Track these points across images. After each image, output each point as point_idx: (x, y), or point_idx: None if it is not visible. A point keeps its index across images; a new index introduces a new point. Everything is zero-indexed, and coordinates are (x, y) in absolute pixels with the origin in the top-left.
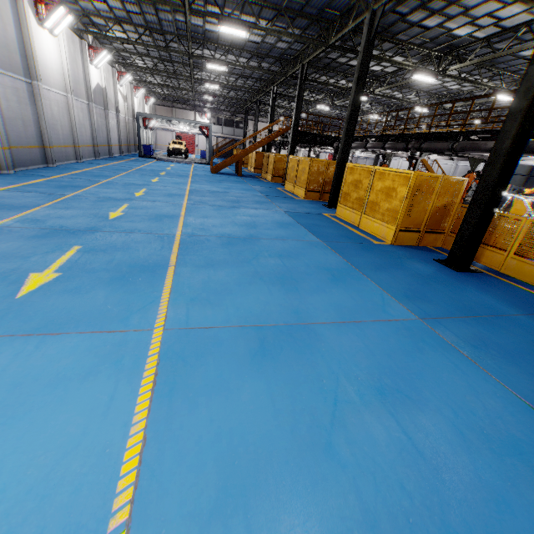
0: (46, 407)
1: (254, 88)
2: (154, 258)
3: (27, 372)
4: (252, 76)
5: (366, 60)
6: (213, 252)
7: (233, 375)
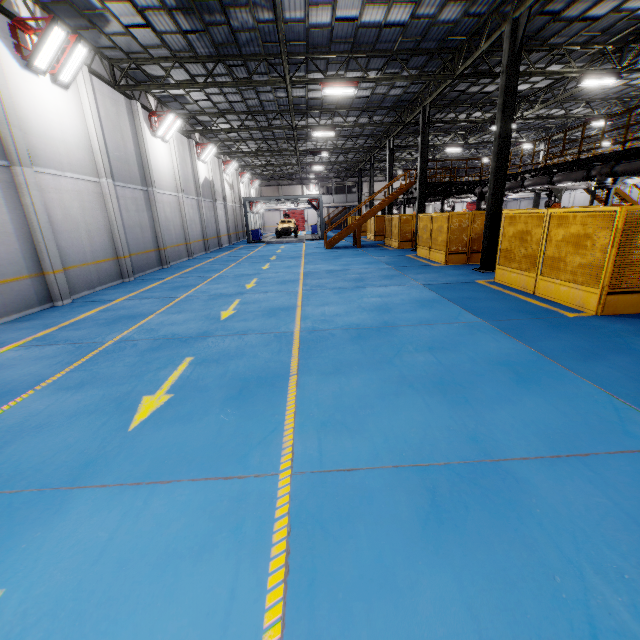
0: (152, 605)
1: (367, 146)
2: (272, 365)
3: (133, 542)
4: (362, 134)
5: (512, 79)
6: (341, 351)
7: (398, 558)
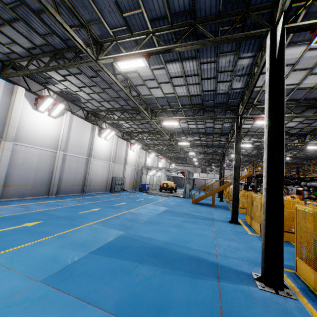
0: None
1: None
2: None
3: None
4: None
5: None
6: None
7: None
